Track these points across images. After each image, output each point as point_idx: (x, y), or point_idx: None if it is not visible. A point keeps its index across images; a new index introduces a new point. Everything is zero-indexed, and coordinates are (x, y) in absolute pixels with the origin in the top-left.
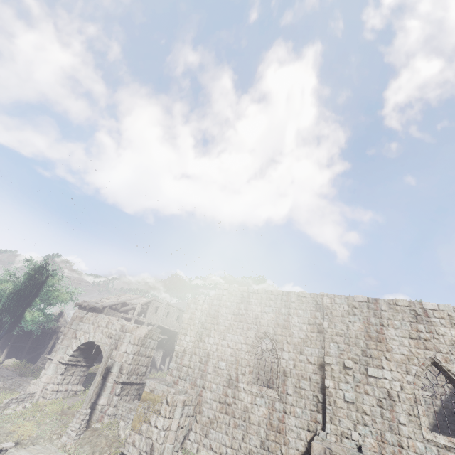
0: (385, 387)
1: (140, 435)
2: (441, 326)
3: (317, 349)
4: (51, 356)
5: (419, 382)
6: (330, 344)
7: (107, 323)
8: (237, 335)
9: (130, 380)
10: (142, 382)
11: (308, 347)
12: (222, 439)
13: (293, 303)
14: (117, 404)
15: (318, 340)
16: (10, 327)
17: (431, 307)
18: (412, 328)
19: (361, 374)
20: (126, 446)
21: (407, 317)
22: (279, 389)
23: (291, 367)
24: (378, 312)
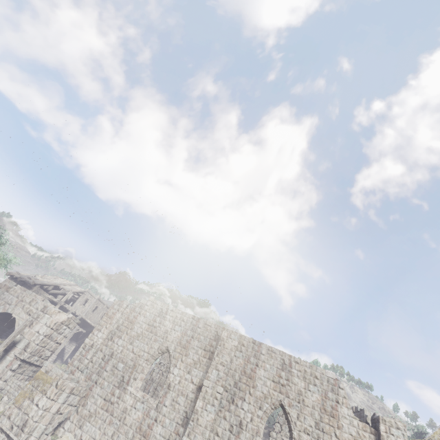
0: (240, 416)
1: (19, 409)
2: (297, 377)
3: (202, 372)
4: None
5: (266, 418)
6: (213, 370)
7: (32, 300)
8: (144, 344)
9: (31, 360)
10: (42, 365)
11: (196, 368)
12: (93, 433)
13: (200, 328)
14: (8, 380)
15: (206, 364)
16: None
17: (296, 360)
18: (277, 373)
19: (227, 401)
20: (2, 417)
21: (276, 363)
22: (159, 399)
23: (176, 382)
24: (258, 354)
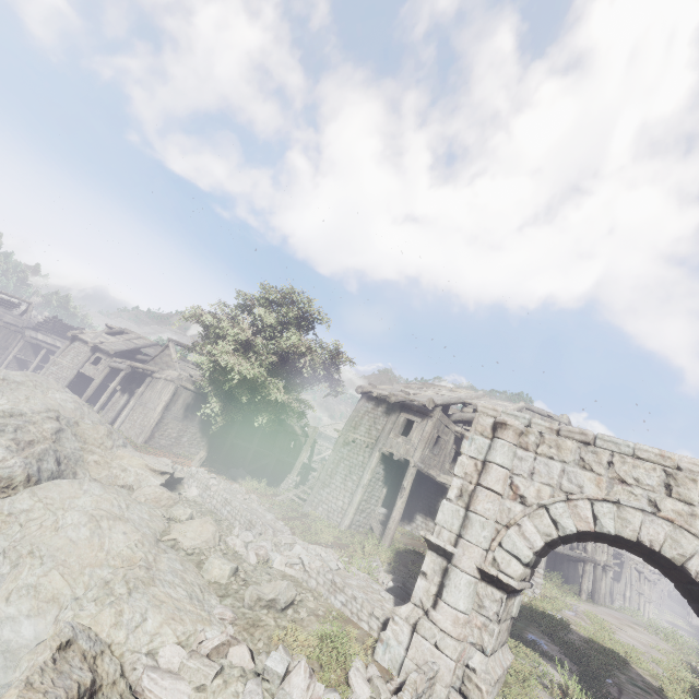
0: None
1: None
2: None
3: None
4: (436, 538)
5: None
6: None
7: (669, 476)
8: None
9: None
10: None
11: None
12: None
13: None
14: None
15: None
16: (238, 412)
17: None
18: None
19: None
20: None
21: None
22: None
23: None
24: None
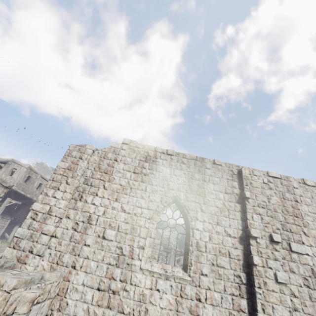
0: (308, 263)
1: None
2: None
3: (235, 220)
4: None
5: None
6: (253, 215)
7: None
8: (137, 198)
9: None
10: None
11: (225, 217)
12: None
13: (208, 169)
14: None
15: (236, 210)
16: None
17: None
18: None
19: (283, 249)
20: None
21: (315, 196)
22: (192, 267)
23: (207, 239)
24: (291, 189)
